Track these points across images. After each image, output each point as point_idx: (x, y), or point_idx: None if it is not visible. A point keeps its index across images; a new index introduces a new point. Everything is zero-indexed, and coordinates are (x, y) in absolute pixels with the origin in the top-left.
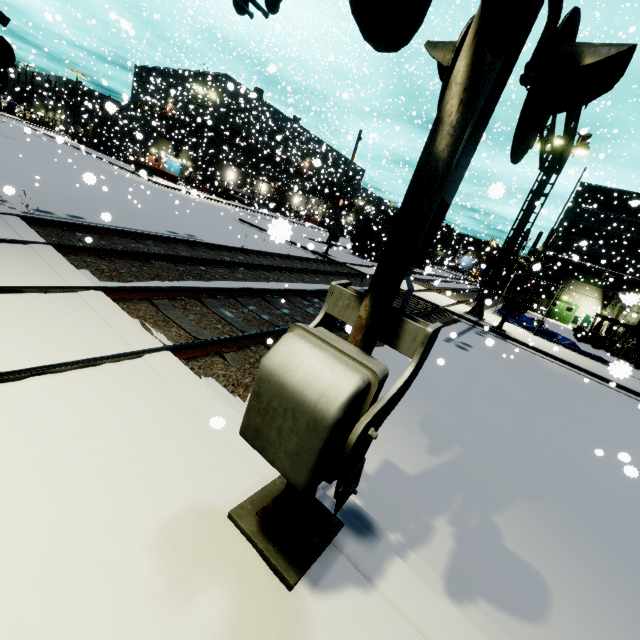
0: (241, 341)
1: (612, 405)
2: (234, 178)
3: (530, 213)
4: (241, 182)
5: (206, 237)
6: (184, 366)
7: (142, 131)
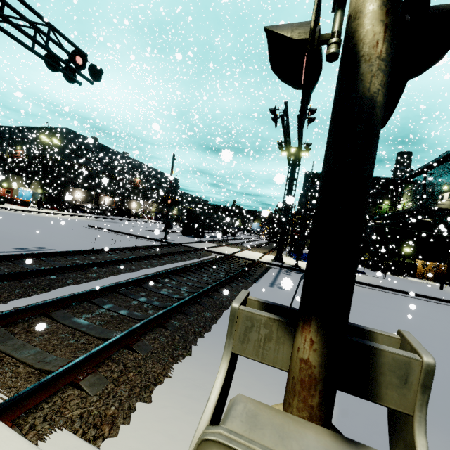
0: (100, 355)
1: (382, 302)
2: (81, 196)
3: (291, 190)
4: (87, 198)
5: (57, 246)
6: (15, 437)
7: None
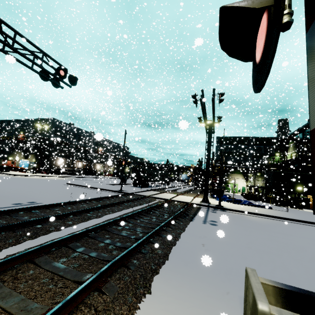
0: (74, 300)
1: (292, 231)
2: (62, 163)
3: (210, 150)
4: (66, 164)
5: (44, 200)
6: None
7: (3, 149)
